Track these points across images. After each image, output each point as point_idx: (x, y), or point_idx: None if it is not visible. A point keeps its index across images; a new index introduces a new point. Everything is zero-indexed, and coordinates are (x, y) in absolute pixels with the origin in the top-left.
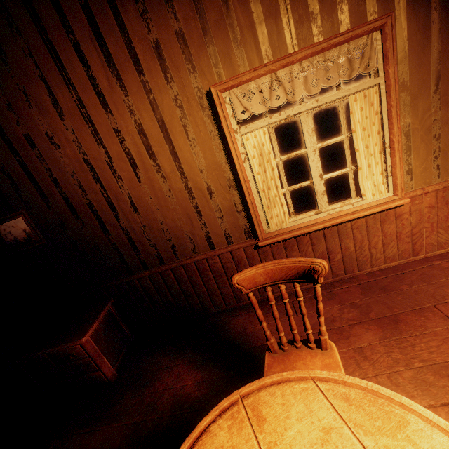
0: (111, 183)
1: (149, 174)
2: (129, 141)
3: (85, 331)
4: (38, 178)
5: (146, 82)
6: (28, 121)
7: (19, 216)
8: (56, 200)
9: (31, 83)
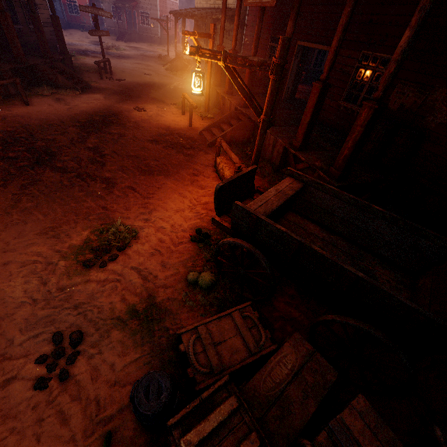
0: None
1: None
2: None
3: None
4: None
5: None
6: None
7: None
8: None
9: None
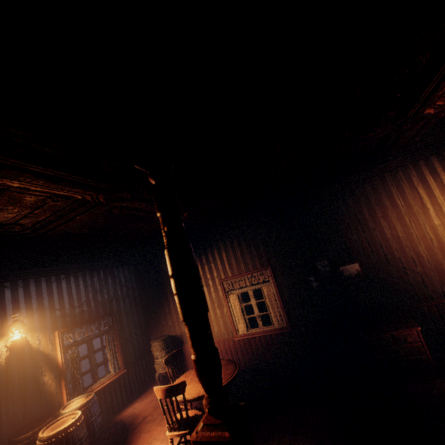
0: (415, 248)
1: (440, 244)
2: (429, 228)
3: (415, 325)
4: (372, 244)
5: (443, 204)
6: (375, 220)
7: (356, 262)
8: (379, 255)
9: (382, 206)
